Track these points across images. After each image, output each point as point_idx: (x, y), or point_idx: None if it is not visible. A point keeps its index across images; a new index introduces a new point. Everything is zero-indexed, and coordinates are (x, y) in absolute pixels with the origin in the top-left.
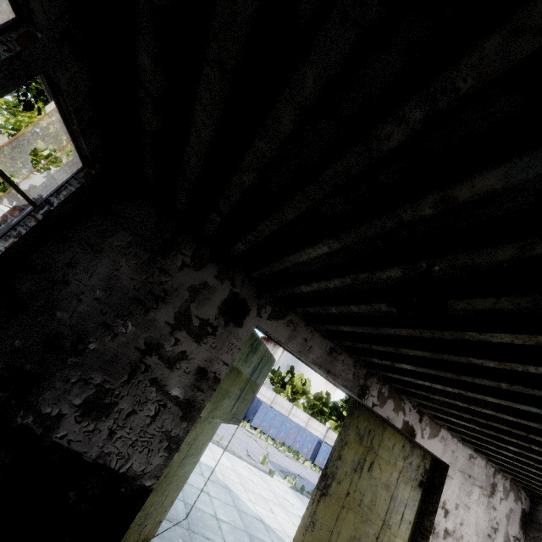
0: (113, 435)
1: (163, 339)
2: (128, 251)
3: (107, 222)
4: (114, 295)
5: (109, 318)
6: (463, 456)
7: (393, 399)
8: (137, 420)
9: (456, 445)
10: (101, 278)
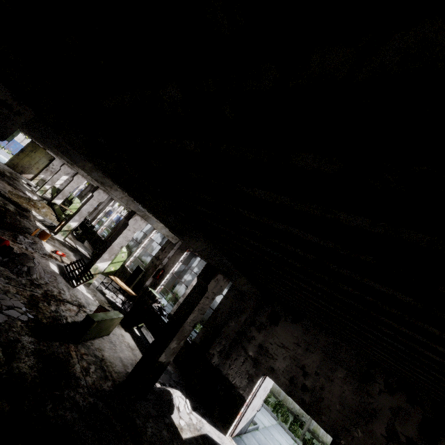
0: None
1: None
2: None
3: None
4: None
5: None
6: None
7: None
8: None
9: None
10: None
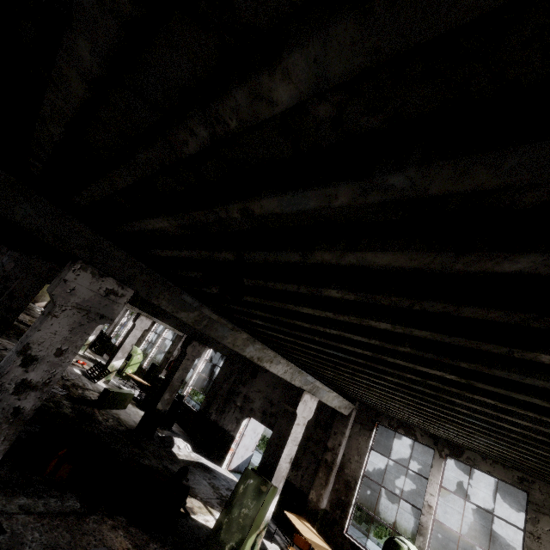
0: None
1: None
2: None
3: None
4: None
5: None
6: None
7: None
8: None
9: None
10: None
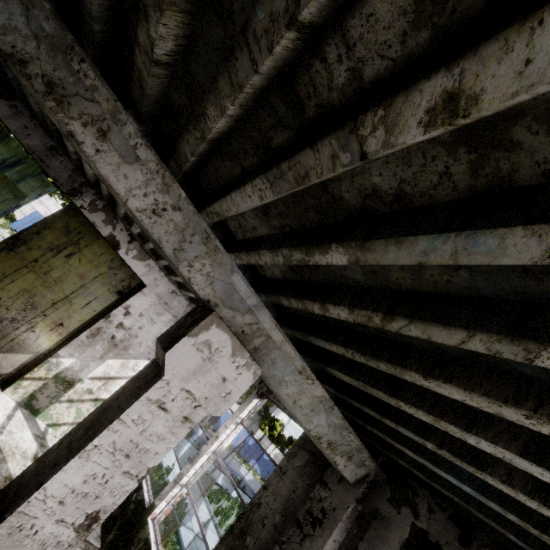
0: None
1: None
2: None
3: None
4: None
5: None
6: (166, 287)
7: (106, 214)
8: None
9: (162, 278)
10: None
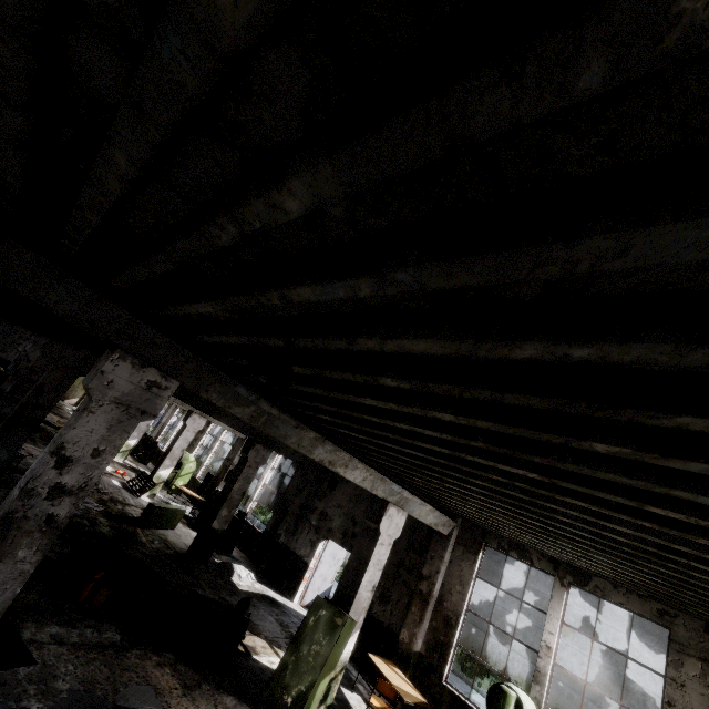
0: (8, 356)
1: (17, 341)
2: (7, 325)
3: (2, 320)
4: (5, 333)
5: (5, 337)
6: None
7: None
8: (13, 354)
9: None
10: (2, 330)
